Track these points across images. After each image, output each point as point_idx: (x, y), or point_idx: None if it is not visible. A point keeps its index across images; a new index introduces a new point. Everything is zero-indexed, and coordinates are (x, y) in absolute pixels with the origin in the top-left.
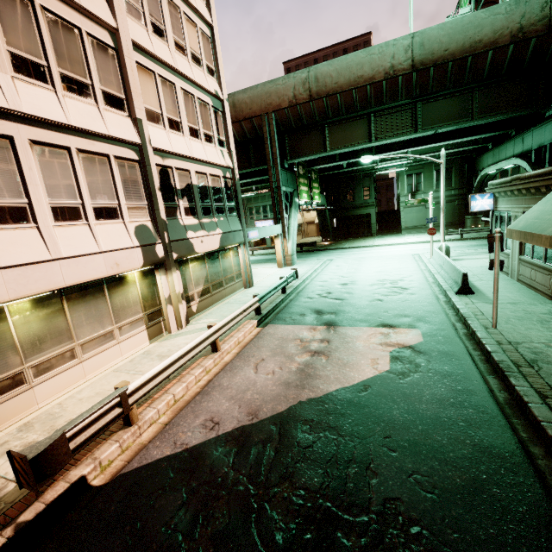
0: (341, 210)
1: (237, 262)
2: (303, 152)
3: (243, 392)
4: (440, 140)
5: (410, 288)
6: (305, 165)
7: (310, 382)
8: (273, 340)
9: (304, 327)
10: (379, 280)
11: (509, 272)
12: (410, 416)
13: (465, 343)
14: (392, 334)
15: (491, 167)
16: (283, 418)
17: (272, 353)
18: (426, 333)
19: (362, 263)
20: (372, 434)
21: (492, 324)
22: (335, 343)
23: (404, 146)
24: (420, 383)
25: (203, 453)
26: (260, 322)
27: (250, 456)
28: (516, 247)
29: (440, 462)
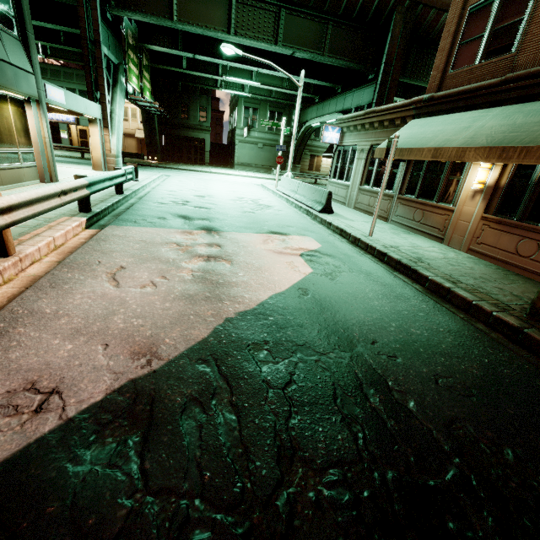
0: (173, 126)
1: (24, 131)
2: (137, 5)
3: (103, 319)
4: (287, 71)
5: (274, 206)
6: (136, 35)
7: (227, 291)
8: (129, 243)
9: (174, 230)
10: (238, 197)
11: (346, 201)
12: (374, 314)
13: (354, 249)
14: (289, 240)
15: (316, 120)
16: (214, 349)
17: (137, 258)
18: (319, 240)
19: (209, 183)
20: (356, 342)
21: (369, 233)
22: (230, 247)
23: (256, 63)
24: (353, 281)
25: (25, 486)
26: (91, 222)
27: (184, 441)
28: (357, 179)
29: (444, 357)
